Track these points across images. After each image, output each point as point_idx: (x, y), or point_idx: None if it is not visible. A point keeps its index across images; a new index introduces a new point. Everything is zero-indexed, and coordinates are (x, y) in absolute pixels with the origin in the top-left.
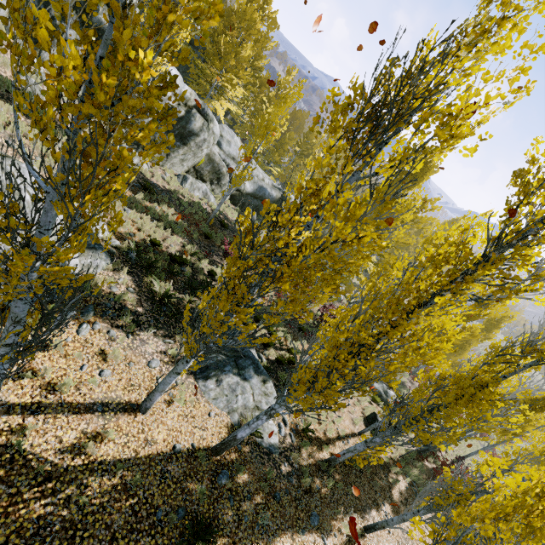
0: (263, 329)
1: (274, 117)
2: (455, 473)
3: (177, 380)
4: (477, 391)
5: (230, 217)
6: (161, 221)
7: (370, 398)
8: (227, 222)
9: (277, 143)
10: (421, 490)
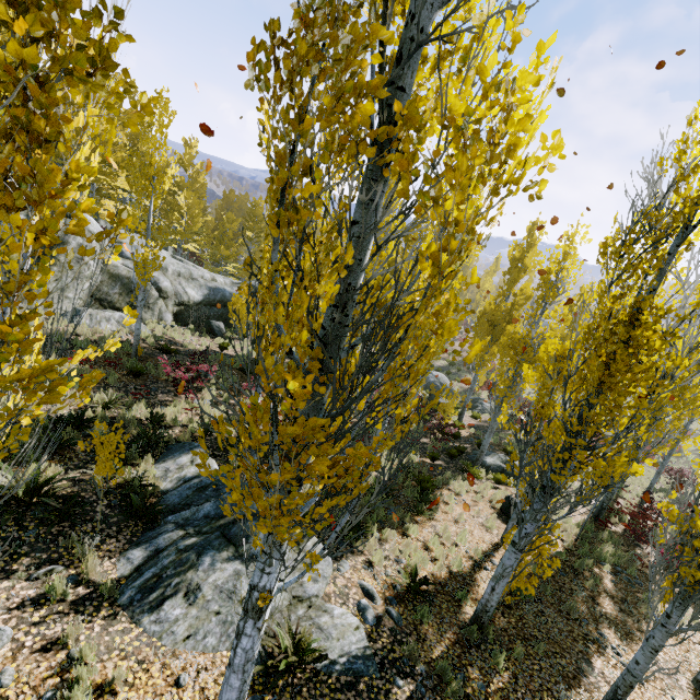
0: None
1: (148, 155)
2: (682, 506)
3: (73, 647)
4: (629, 331)
5: (179, 340)
6: None
7: (491, 483)
8: (176, 347)
9: (216, 234)
10: (650, 573)
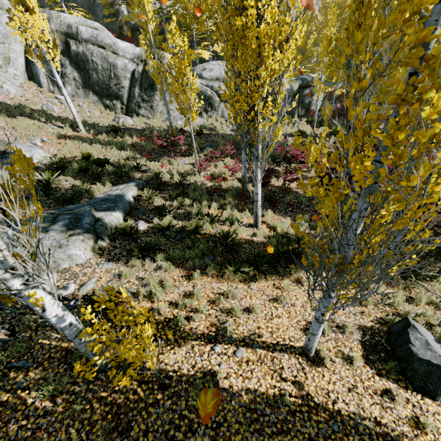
0: (175, 201)
1: None
2: None
3: None
4: None
5: (218, 128)
6: (112, 145)
7: None
8: (211, 132)
9: None
10: None
